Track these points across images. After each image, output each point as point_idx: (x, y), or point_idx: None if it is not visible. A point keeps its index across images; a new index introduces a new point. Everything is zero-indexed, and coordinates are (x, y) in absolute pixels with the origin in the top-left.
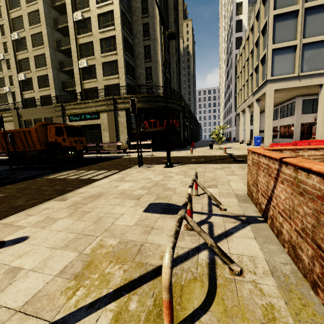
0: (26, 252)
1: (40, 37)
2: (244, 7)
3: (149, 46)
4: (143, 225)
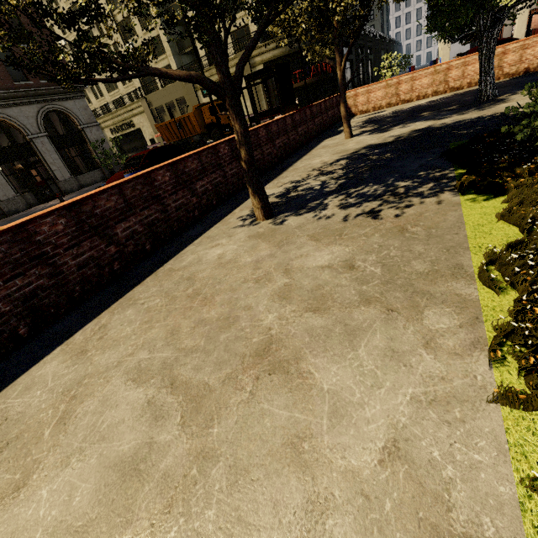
0: None
1: None
2: None
3: None
4: None
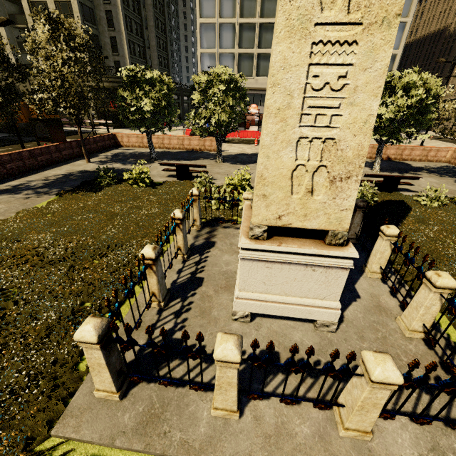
0: None
1: None
2: None
3: (111, 12)
4: None
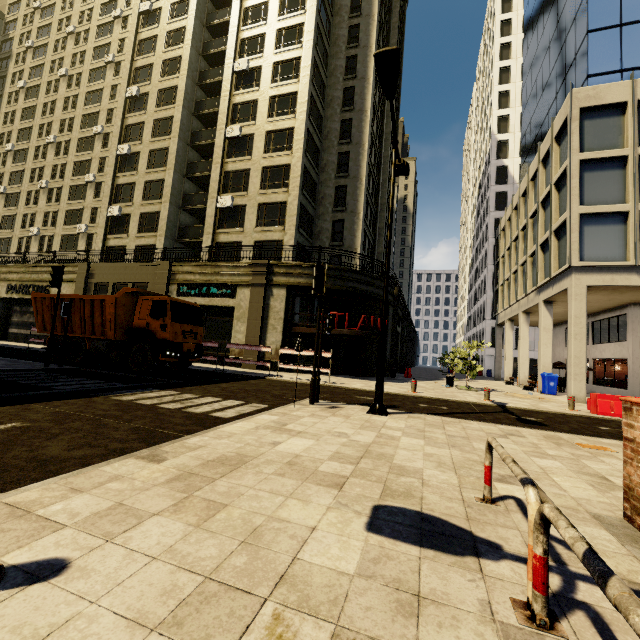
0: (56, 624)
1: (163, 154)
2: (512, 149)
3: (345, 188)
4: (384, 579)
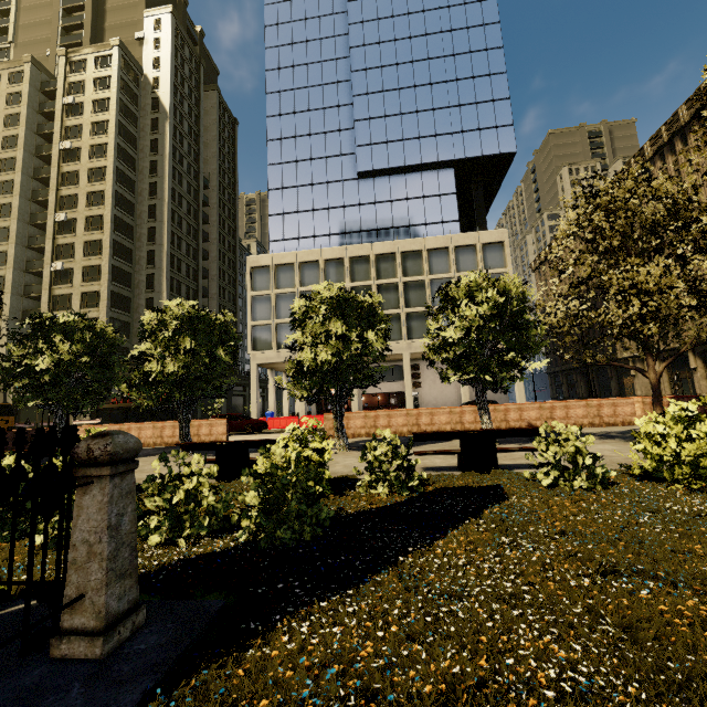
0: None
1: (2, 280)
2: None
3: (153, 299)
4: None
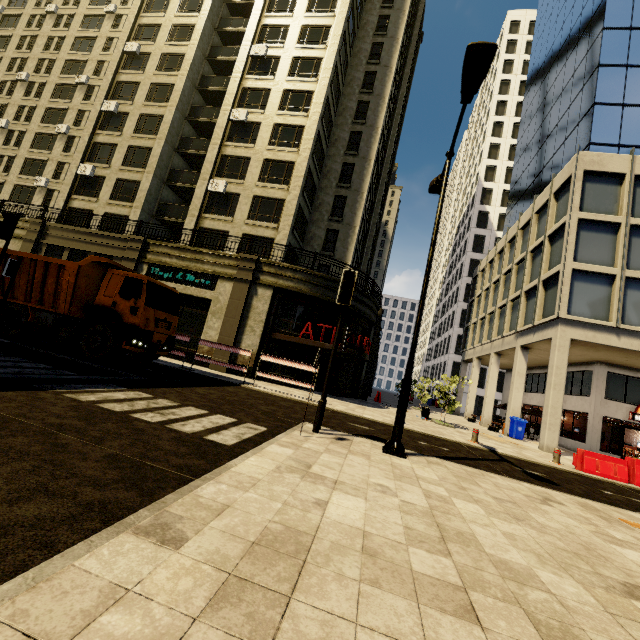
0: None
1: (156, 122)
2: (495, 197)
3: (344, 199)
4: None
